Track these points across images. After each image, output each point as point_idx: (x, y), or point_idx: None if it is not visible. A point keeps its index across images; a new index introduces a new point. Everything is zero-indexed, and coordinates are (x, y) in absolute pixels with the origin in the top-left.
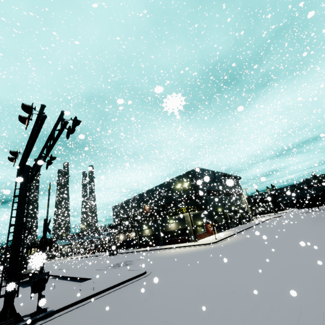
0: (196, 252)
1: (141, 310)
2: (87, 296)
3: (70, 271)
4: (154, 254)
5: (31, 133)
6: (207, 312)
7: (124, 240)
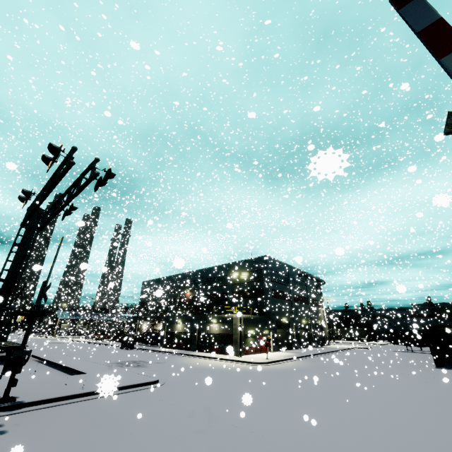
0: (234, 370)
1: (132, 427)
2: (72, 394)
3: (62, 357)
4: (179, 360)
5: (53, 174)
6: (209, 447)
7: (146, 331)
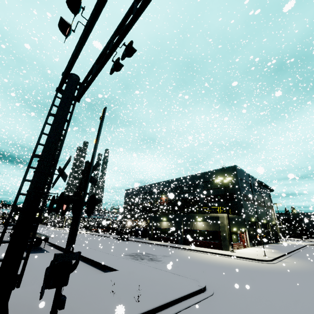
0: (254, 269)
1: None
2: None
3: (80, 248)
4: (180, 254)
5: None
6: None
7: (135, 227)
